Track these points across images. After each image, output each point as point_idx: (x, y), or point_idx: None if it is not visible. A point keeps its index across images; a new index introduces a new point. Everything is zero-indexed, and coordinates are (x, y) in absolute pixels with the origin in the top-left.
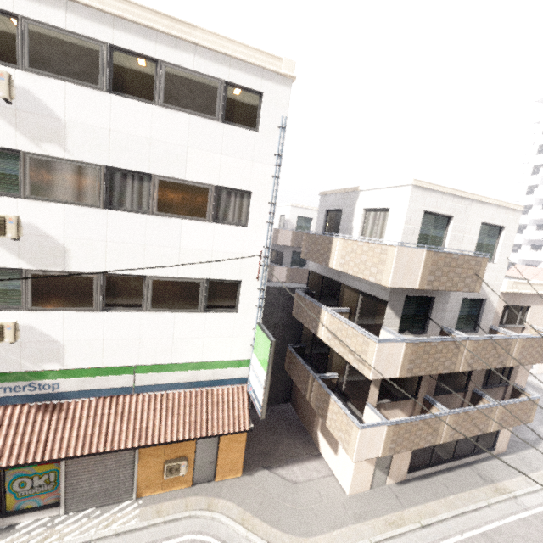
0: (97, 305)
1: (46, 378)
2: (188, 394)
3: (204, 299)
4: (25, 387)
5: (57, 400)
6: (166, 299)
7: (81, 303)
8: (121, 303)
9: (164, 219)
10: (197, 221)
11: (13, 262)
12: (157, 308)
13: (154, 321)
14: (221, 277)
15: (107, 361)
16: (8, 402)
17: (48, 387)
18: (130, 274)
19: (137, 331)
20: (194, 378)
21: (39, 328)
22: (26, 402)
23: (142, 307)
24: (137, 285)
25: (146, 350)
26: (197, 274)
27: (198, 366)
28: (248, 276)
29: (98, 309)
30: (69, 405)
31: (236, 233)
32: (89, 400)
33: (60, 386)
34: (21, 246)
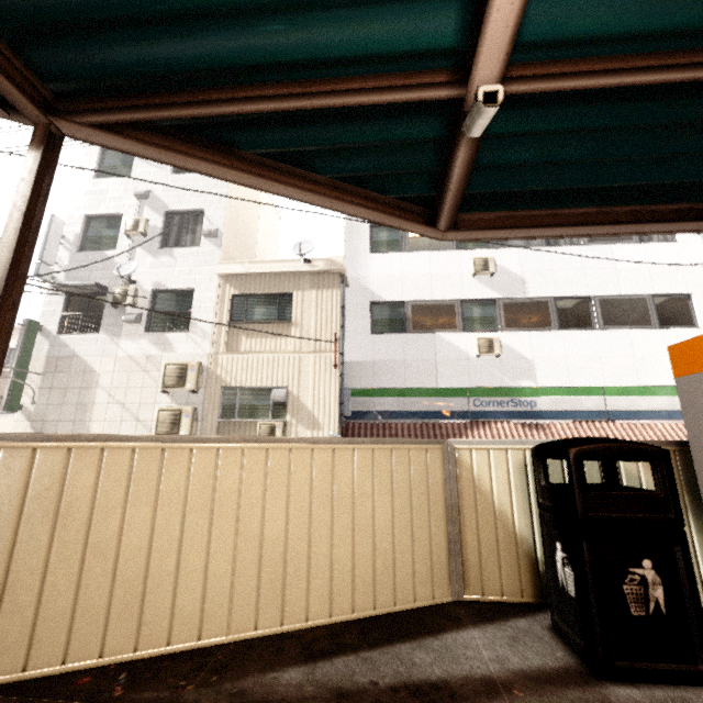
0: (555, 325)
1: (523, 395)
2: (674, 426)
3: (654, 314)
4: (508, 402)
5: (535, 420)
6: (616, 317)
7: (541, 324)
8: (573, 324)
9: (594, 247)
10: (624, 244)
11: (489, 294)
12: (609, 326)
13: (609, 339)
14: (665, 291)
15: (573, 380)
16: (496, 417)
17: (526, 404)
18: (575, 297)
19: (595, 349)
20: (673, 406)
21: (512, 347)
22: (510, 419)
23: (593, 327)
24: (584, 307)
25: (608, 370)
26: (639, 291)
27: (672, 391)
28: (696, 288)
29: (556, 328)
30: (548, 425)
31: (667, 249)
32: (564, 422)
33: (536, 404)
34: (493, 282)
